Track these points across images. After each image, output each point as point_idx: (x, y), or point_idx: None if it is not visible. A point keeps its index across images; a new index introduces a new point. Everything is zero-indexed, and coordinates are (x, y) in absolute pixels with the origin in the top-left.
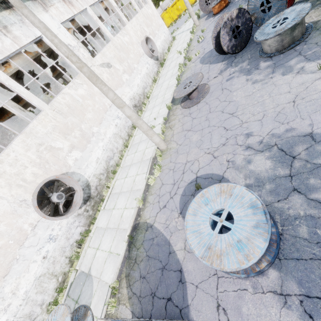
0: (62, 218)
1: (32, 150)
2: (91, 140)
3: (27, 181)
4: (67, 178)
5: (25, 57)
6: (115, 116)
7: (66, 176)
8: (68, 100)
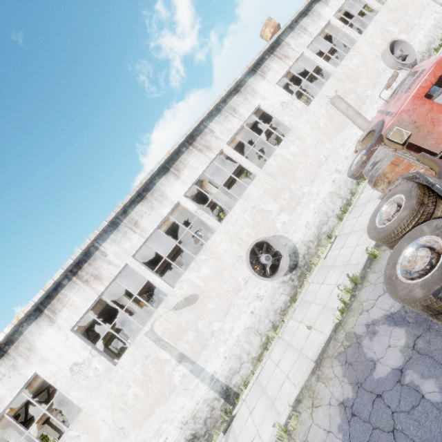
0: (404, 63)
1: (378, 31)
2: (413, 29)
3: (378, 47)
4: (404, 42)
5: (348, 3)
6: (432, 12)
7: (403, 40)
8: (395, 2)
